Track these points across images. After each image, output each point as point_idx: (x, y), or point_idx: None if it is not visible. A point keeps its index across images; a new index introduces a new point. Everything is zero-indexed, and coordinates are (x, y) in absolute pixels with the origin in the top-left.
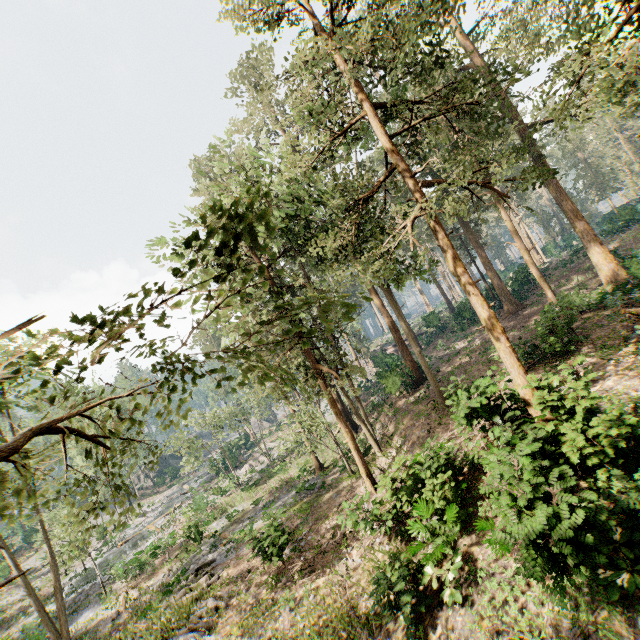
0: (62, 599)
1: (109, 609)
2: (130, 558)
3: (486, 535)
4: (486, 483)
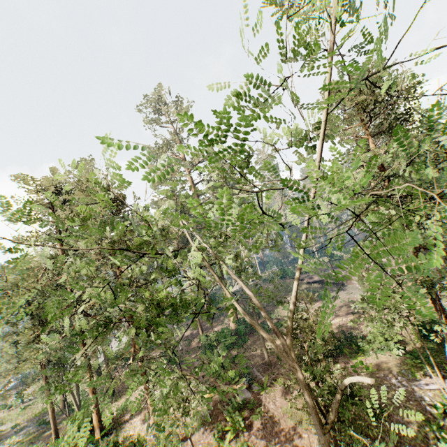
0: None
1: None
2: None
3: None
4: None
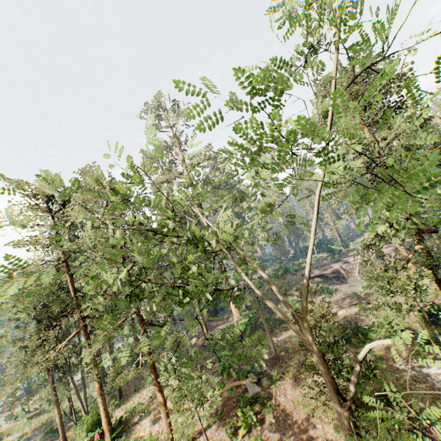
0: None
1: None
2: None
3: None
4: None
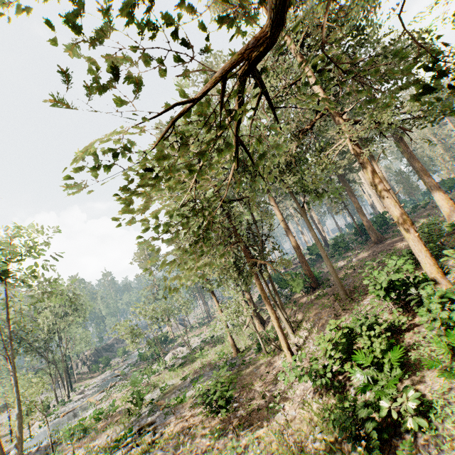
0: (22, 449)
1: None
2: (72, 425)
3: (427, 375)
4: (407, 341)
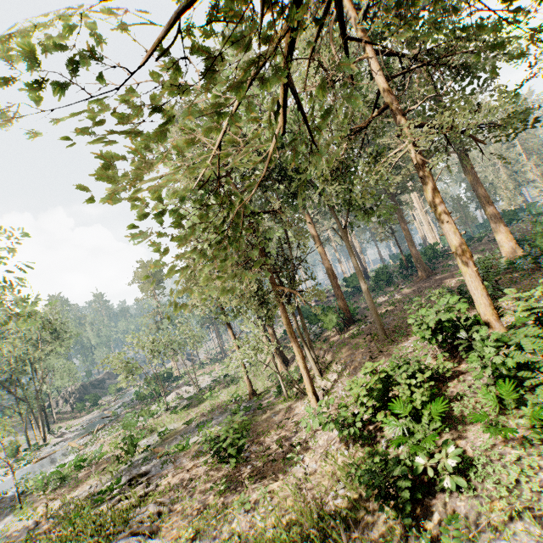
0: None
1: (24, 520)
2: (48, 473)
3: (469, 429)
4: (451, 390)
